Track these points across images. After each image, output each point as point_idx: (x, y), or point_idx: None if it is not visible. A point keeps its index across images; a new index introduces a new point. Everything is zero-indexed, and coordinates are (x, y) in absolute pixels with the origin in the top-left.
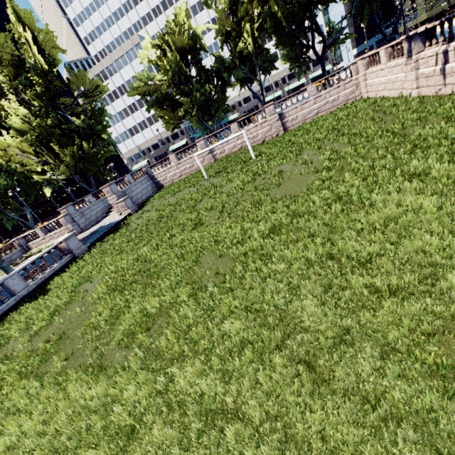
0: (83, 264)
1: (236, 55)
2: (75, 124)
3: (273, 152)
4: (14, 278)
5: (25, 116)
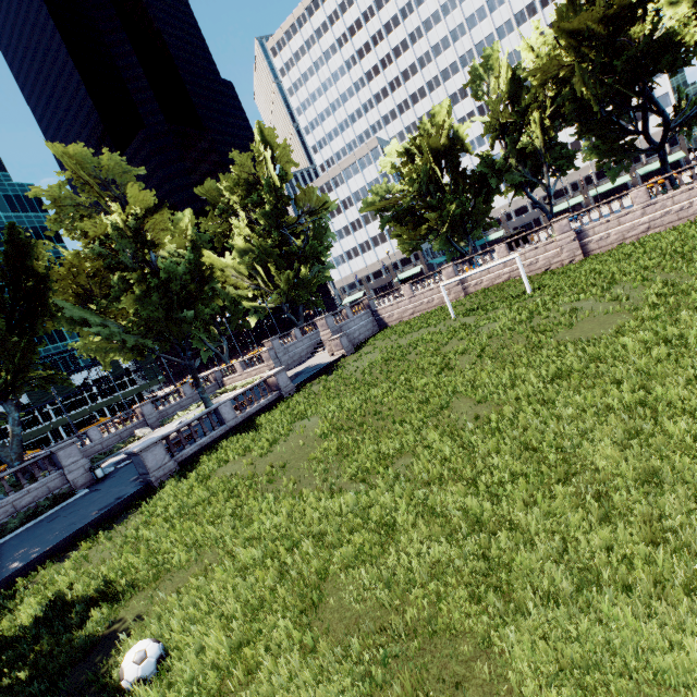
0: (294, 403)
1: (512, 154)
2: (296, 244)
3: (562, 285)
4: (227, 405)
5: (248, 236)
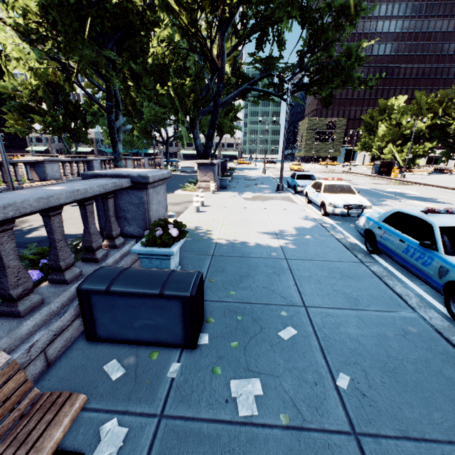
0: None
1: None
2: None
3: None
4: None
5: None
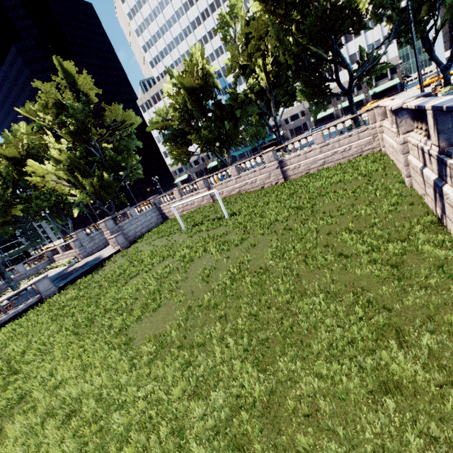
0: (31, 316)
1: (251, 90)
2: (99, 156)
3: (239, 219)
4: None
5: (60, 150)
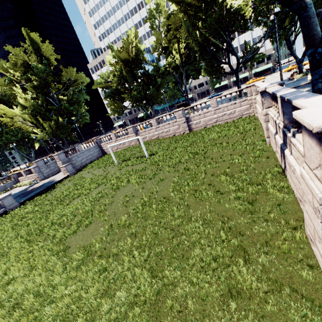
0: None
1: (170, 65)
2: (56, 105)
3: (155, 158)
4: None
5: (26, 98)
